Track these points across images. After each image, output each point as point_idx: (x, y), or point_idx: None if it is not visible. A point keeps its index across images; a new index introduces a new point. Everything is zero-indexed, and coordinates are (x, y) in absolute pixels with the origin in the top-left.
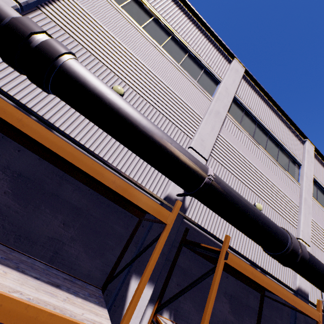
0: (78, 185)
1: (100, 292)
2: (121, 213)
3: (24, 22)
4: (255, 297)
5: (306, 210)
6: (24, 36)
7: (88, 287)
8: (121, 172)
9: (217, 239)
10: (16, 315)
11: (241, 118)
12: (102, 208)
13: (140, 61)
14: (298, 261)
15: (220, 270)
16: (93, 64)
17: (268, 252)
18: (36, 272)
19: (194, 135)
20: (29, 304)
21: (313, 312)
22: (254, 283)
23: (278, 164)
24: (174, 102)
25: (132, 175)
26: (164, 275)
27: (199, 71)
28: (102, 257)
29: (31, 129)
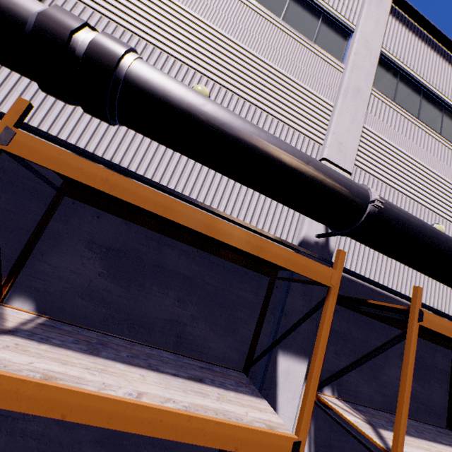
0: (182, 248)
1: (245, 377)
2: (245, 275)
3: (54, 15)
4: (445, 356)
5: None
6: (63, 41)
7: (229, 372)
8: (234, 219)
9: (382, 288)
10: (181, 429)
11: (394, 90)
12: (219, 272)
13: (220, 31)
14: None
15: (414, 337)
16: (154, 59)
17: None
18: (170, 367)
19: (325, 138)
20: (190, 415)
21: None
22: (443, 338)
23: None
24: (285, 89)
25: (248, 220)
26: None
27: (315, 22)
28: (234, 334)
29: (122, 190)
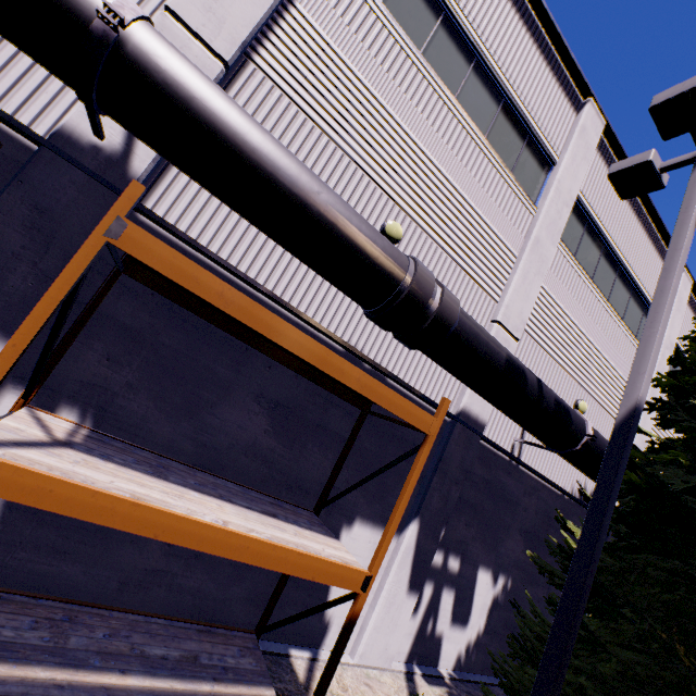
0: None
1: None
2: None
3: None
4: (347, 416)
5: (532, 265)
6: None
7: None
8: None
9: (240, 277)
10: None
11: None
12: None
13: None
14: (427, 326)
15: (84, 258)
16: None
17: (366, 310)
18: None
19: None
20: None
21: (417, 415)
22: (337, 382)
23: (486, 144)
24: None
25: None
26: (62, 333)
27: None
28: None
29: None
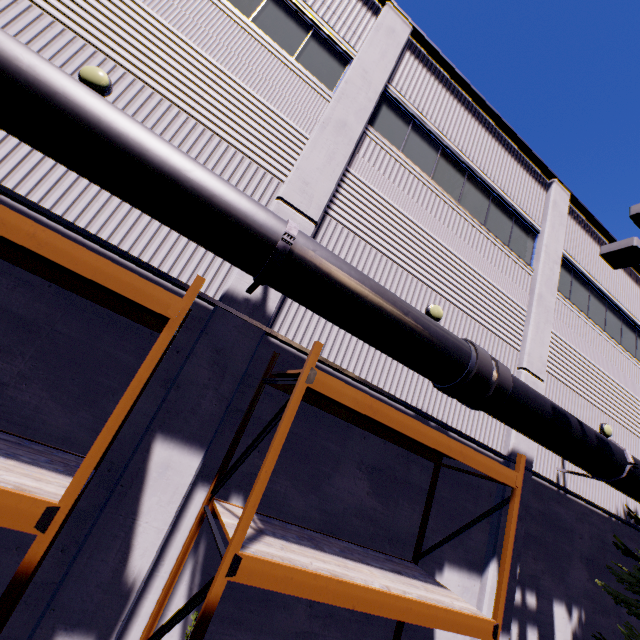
0: (22, 277)
1: None
2: (127, 329)
3: None
4: (424, 470)
5: (541, 316)
6: None
7: (60, 454)
8: (115, 247)
9: (340, 371)
10: None
11: (403, 139)
12: (82, 320)
13: (148, 10)
14: (491, 394)
15: (296, 401)
16: (28, 19)
17: (438, 385)
18: None
19: (289, 174)
20: None
21: (504, 473)
22: (417, 443)
23: (486, 231)
24: (240, 103)
25: (148, 257)
26: (229, 436)
27: (302, 35)
28: (93, 408)
29: None
